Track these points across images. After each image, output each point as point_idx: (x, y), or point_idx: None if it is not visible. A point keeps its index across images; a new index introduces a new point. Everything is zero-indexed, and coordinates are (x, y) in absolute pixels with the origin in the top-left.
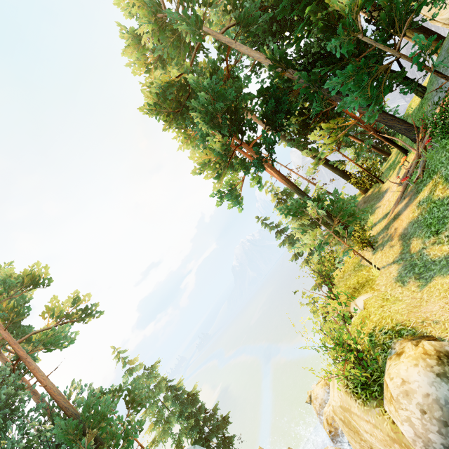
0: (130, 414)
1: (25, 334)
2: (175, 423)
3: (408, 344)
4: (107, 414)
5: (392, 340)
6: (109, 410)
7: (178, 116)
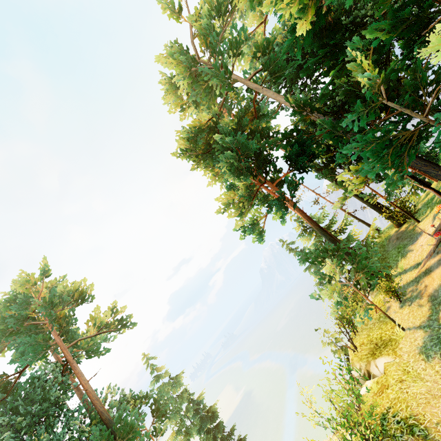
0: (155, 423)
1: (73, 339)
2: (195, 434)
3: None
4: (134, 428)
5: (403, 435)
6: (136, 423)
7: (207, 157)
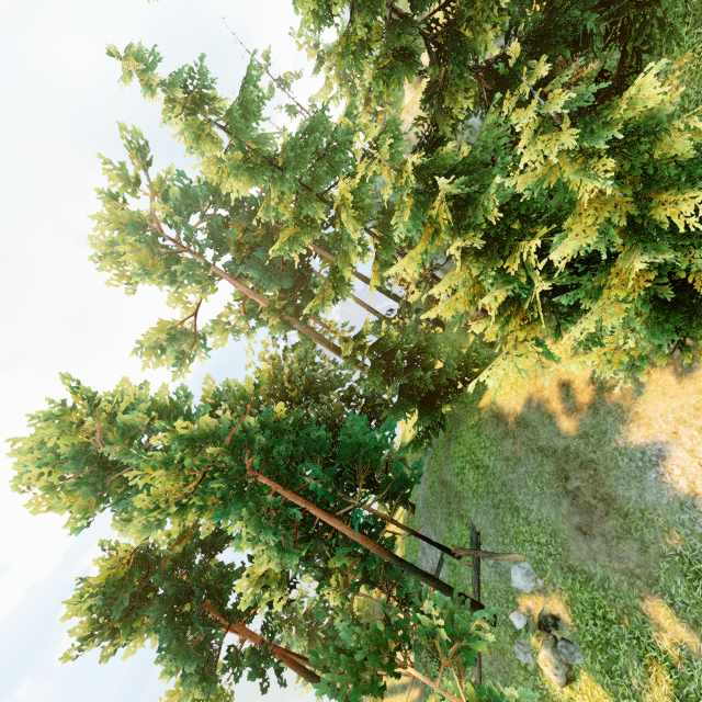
0: None
1: None
2: None
3: None
4: None
5: None
6: None
7: (130, 619)
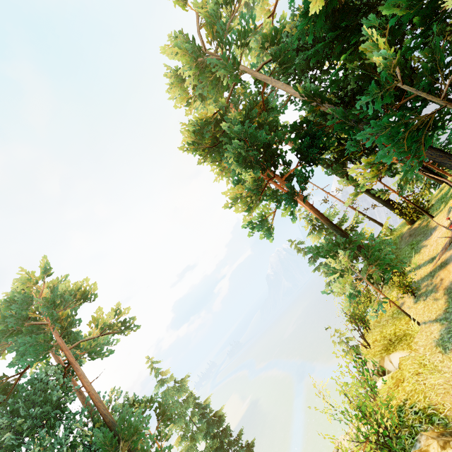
0: (160, 427)
1: (75, 340)
2: (201, 439)
3: (434, 443)
4: (139, 430)
5: (421, 425)
6: (140, 425)
7: (214, 151)
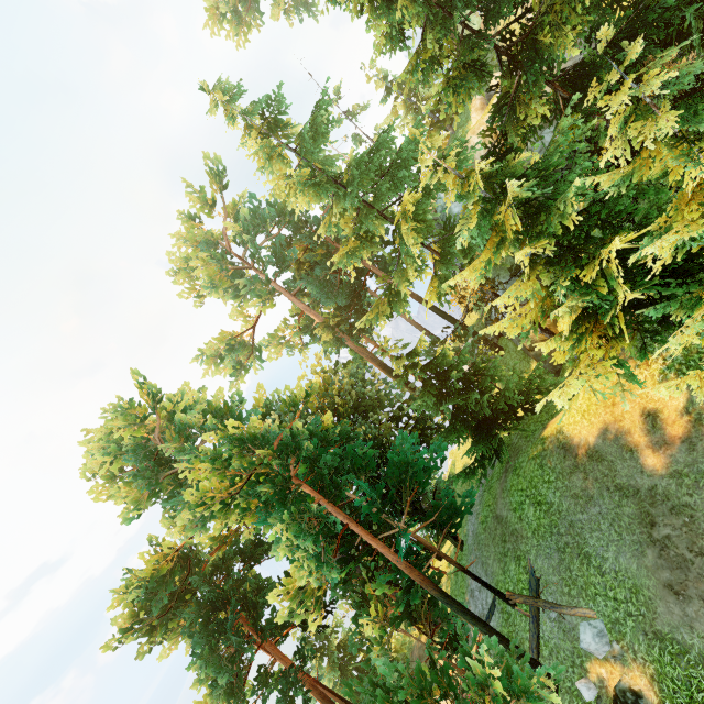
0: None
1: None
2: None
3: None
4: None
5: None
6: None
7: (168, 619)
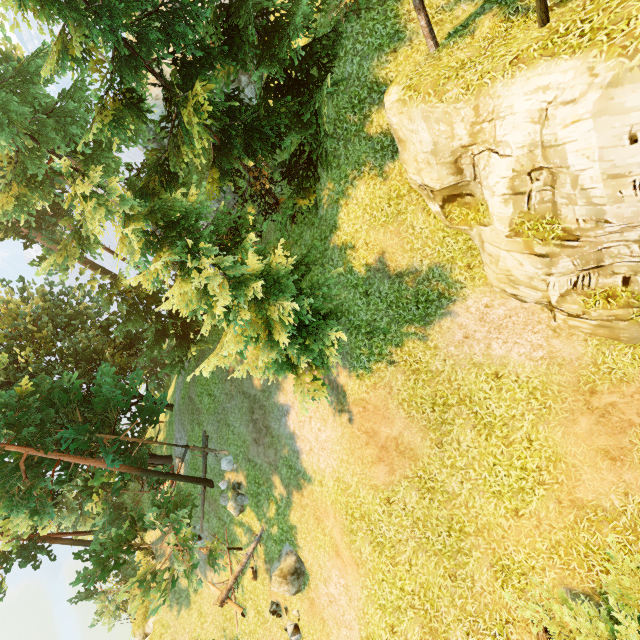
0: None
1: None
2: None
3: None
4: None
5: None
6: None
7: None
